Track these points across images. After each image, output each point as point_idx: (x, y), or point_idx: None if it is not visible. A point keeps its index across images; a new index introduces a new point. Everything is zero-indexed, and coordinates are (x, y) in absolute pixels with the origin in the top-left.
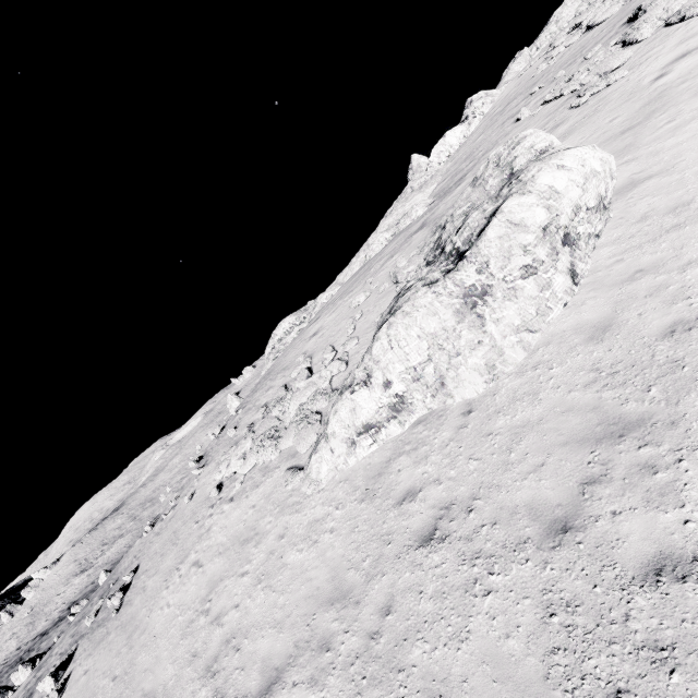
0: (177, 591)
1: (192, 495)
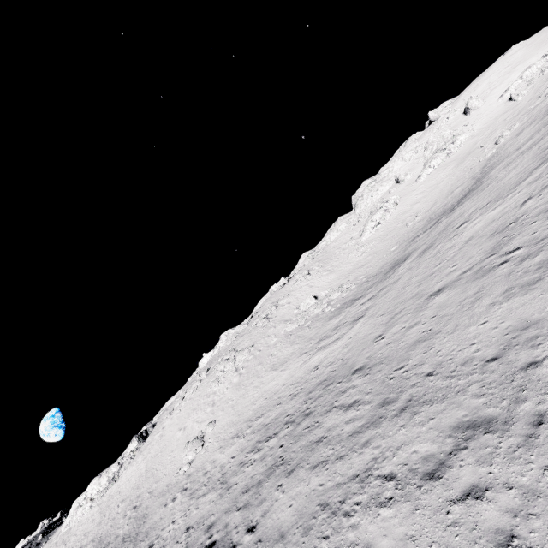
0: None
1: None
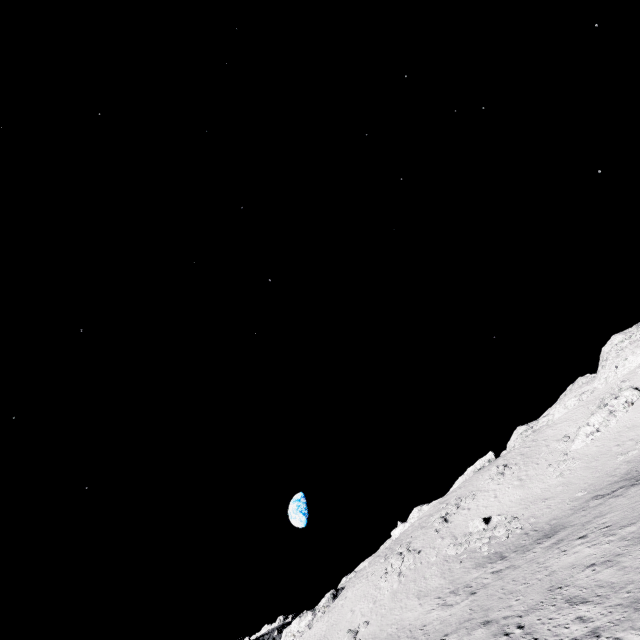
0: None
1: None
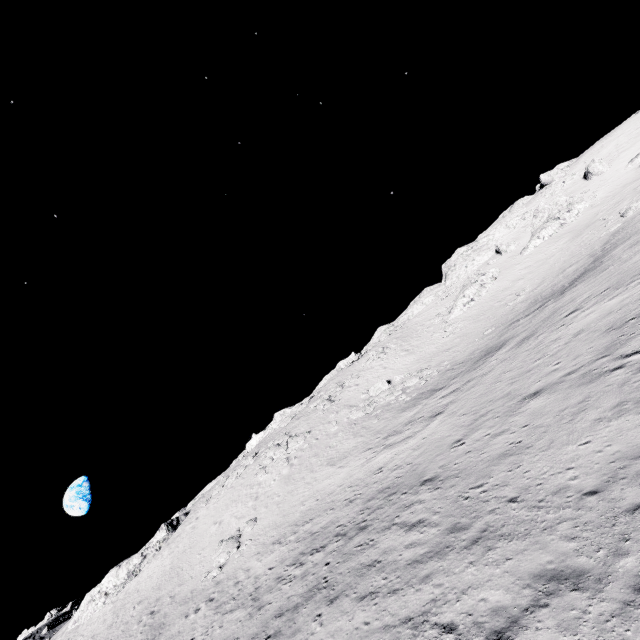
0: None
1: None
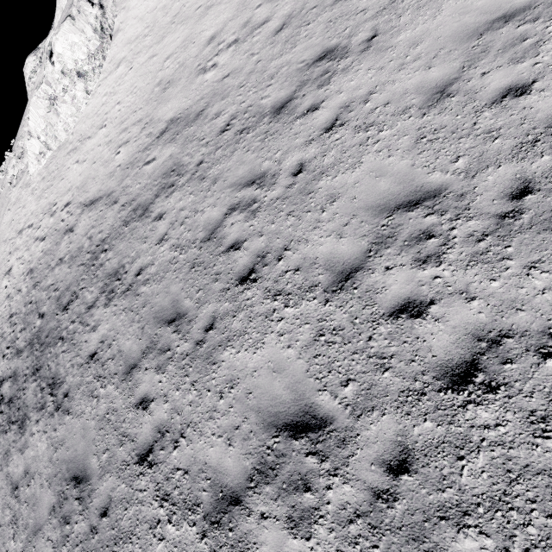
0: (6, 219)
1: (4, 188)
